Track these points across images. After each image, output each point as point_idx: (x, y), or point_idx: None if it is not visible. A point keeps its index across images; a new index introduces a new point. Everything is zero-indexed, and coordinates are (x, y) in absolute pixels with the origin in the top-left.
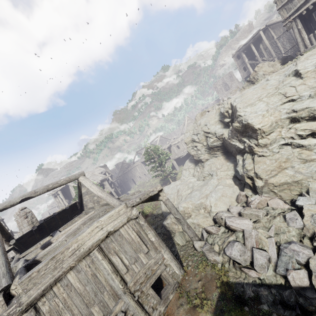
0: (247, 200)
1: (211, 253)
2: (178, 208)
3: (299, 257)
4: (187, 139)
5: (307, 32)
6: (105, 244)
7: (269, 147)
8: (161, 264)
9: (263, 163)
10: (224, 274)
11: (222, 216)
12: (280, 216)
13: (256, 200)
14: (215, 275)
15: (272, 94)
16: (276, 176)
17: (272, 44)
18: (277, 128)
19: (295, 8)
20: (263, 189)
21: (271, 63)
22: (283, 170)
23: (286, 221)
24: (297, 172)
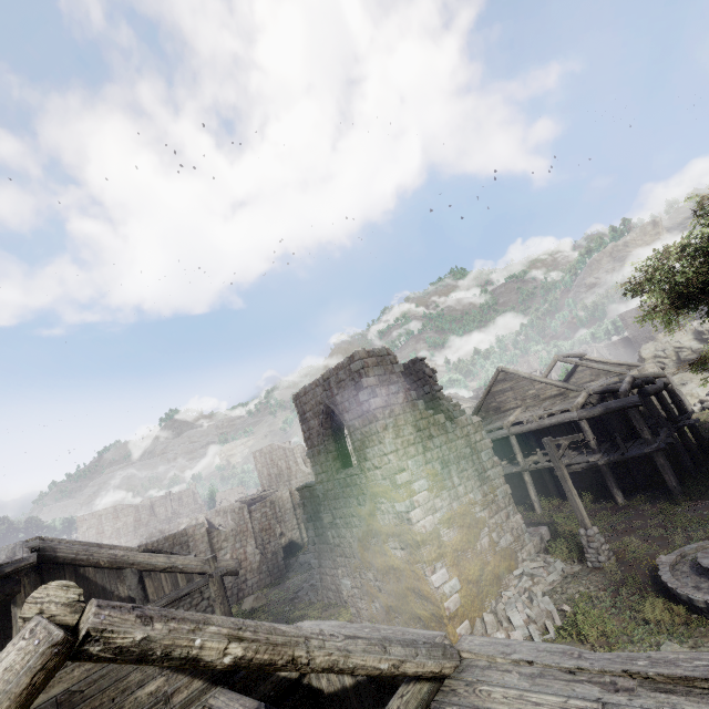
0: None
1: None
2: None
3: None
4: (647, 356)
5: None
6: None
7: None
8: None
9: None
10: None
11: None
12: None
13: None
14: None
15: None
16: None
17: None
18: None
19: None
20: None
21: None
22: None
23: None
24: None
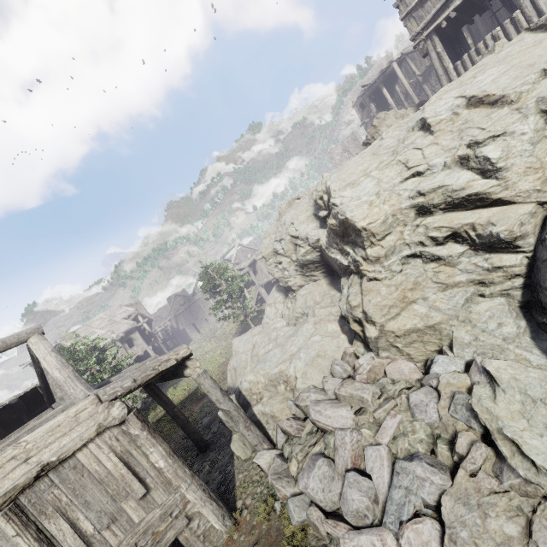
0: (354, 364)
1: (280, 481)
2: (241, 384)
3: (424, 493)
4: (266, 251)
5: (456, 61)
6: (33, 494)
7: (384, 262)
8: (179, 515)
9: (376, 292)
10: (299, 528)
11: (307, 399)
12: (402, 398)
13: (364, 366)
14: (283, 531)
15: (388, 163)
16: (398, 316)
17: (414, 84)
18: (397, 225)
19: (428, 17)
20: (379, 343)
21: (400, 112)
22: (410, 305)
23: (410, 410)
24: (433, 307)
